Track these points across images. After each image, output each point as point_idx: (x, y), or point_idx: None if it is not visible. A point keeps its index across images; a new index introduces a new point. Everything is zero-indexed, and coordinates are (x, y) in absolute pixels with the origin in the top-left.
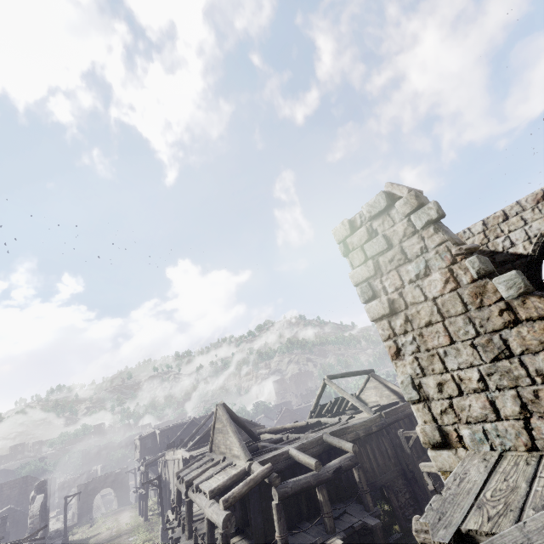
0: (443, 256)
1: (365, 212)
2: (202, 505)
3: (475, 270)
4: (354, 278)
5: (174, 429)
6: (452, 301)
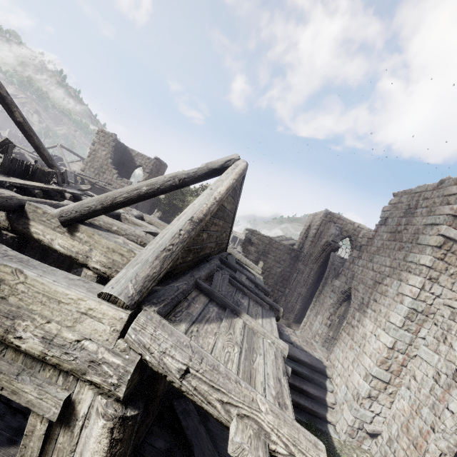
0: (108, 151)
1: (106, 132)
2: None
3: (109, 156)
4: (94, 139)
5: None
6: (103, 157)
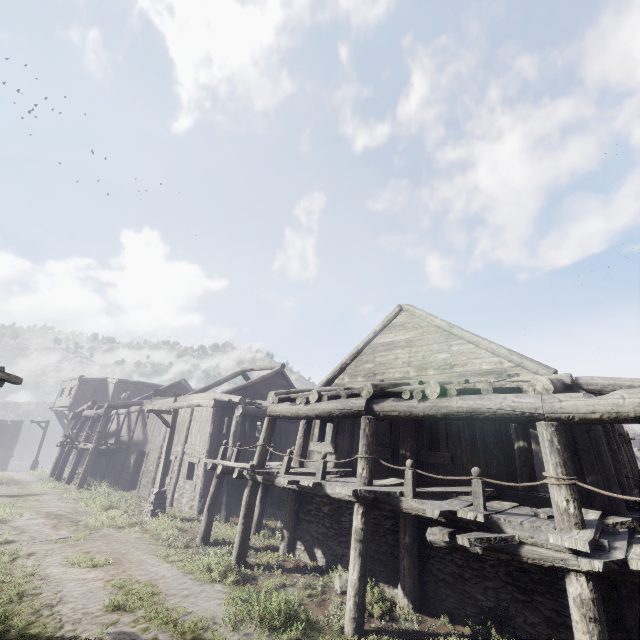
0: None
1: None
2: (520, 402)
3: None
4: None
5: (140, 387)
6: None
